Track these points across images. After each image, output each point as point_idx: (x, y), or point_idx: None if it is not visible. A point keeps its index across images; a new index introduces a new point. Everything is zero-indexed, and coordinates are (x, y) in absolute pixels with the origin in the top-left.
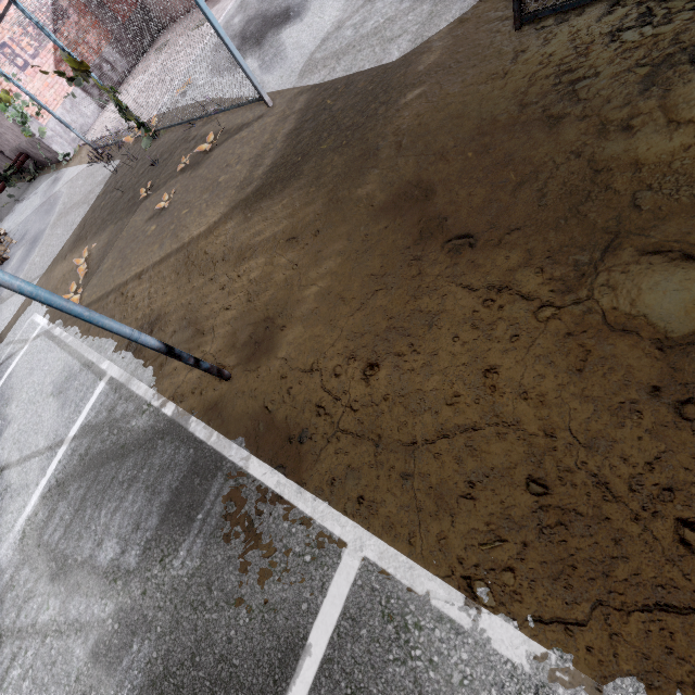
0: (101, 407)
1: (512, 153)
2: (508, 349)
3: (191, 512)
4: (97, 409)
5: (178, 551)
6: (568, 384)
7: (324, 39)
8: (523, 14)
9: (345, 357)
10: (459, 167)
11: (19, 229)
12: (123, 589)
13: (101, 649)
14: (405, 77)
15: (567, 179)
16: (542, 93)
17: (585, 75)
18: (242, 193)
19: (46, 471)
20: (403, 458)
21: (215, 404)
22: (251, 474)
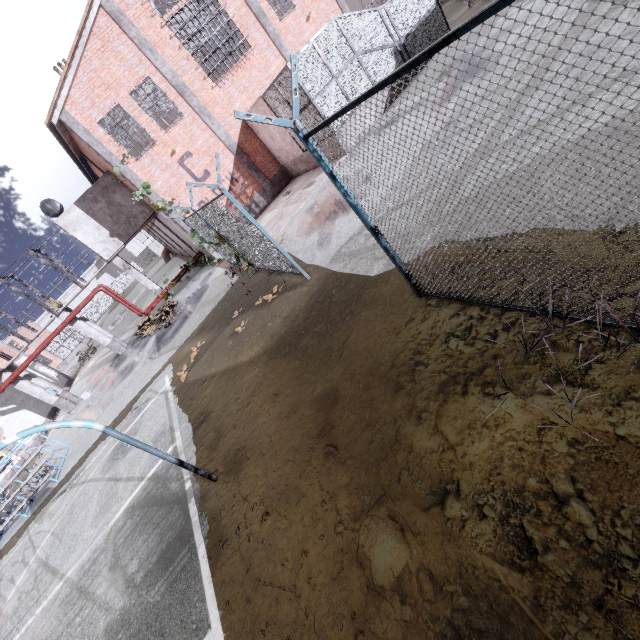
0: (165, 465)
1: (374, 399)
2: (317, 542)
3: (169, 563)
4: (163, 465)
5: (156, 585)
6: (326, 585)
7: (350, 238)
8: (421, 291)
9: (260, 499)
10: (353, 392)
11: (183, 303)
12: (129, 595)
13: (109, 628)
14: (368, 297)
15: (384, 436)
16: (403, 361)
17: (424, 361)
18: (272, 343)
19: (132, 494)
20: (251, 587)
21: (204, 495)
22: (198, 554)
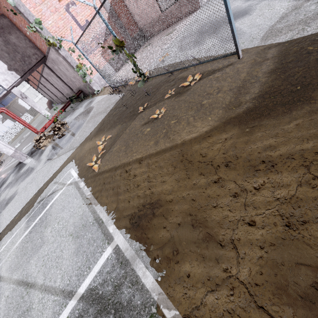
0: (107, 277)
1: None
2: None
3: None
4: (103, 277)
5: None
6: None
7: (282, 17)
8: None
9: None
10: None
11: (72, 122)
12: None
13: None
14: None
15: None
16: None
17: None
18: (231, 113)
19: None
20: None
21: None
22: None
